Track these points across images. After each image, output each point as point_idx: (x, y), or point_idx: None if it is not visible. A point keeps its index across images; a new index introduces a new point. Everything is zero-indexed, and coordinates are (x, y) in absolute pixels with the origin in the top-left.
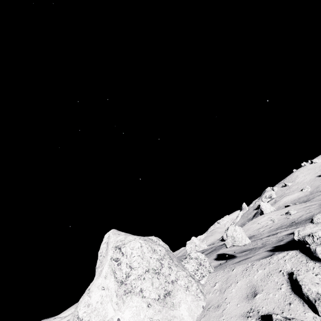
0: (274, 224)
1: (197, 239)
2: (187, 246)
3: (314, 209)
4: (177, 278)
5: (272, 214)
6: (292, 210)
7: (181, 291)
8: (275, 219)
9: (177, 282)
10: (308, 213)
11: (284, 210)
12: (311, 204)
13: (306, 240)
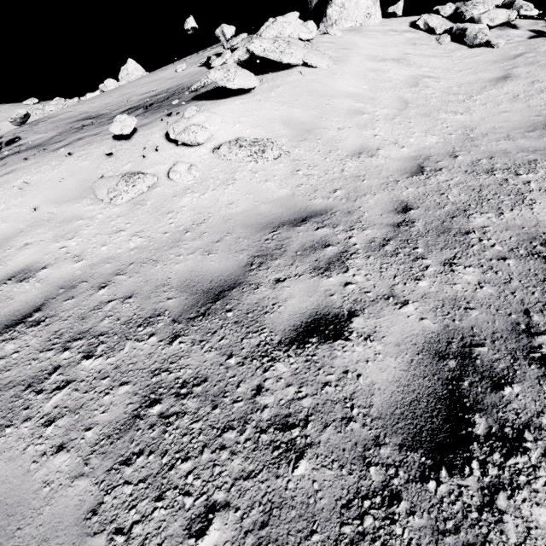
0: None
1: None
2: None
3: None
4: (377, 1)
5: None
6: None
7: (377, 8)
8: None
9: (377, 3)
10: None
11: None
12: None
13: (439, 9)
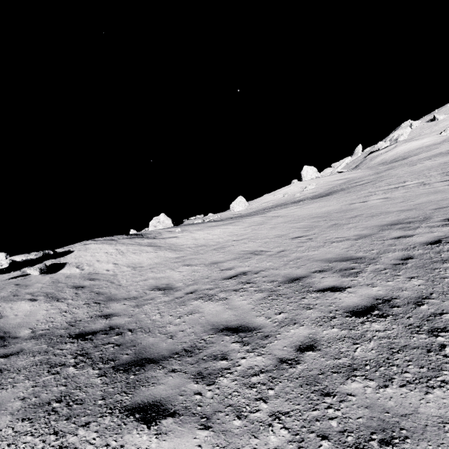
0: (278, 200)
1: (163, 216)
2: (150, 221)
3: (325, 188)
4: None
5: (298, 186)
6: (311, 185)
7: None
8: (286, 194)
9: None
10: (312, 193)
11: (315, 182)
12: (350, 176)
13: None
